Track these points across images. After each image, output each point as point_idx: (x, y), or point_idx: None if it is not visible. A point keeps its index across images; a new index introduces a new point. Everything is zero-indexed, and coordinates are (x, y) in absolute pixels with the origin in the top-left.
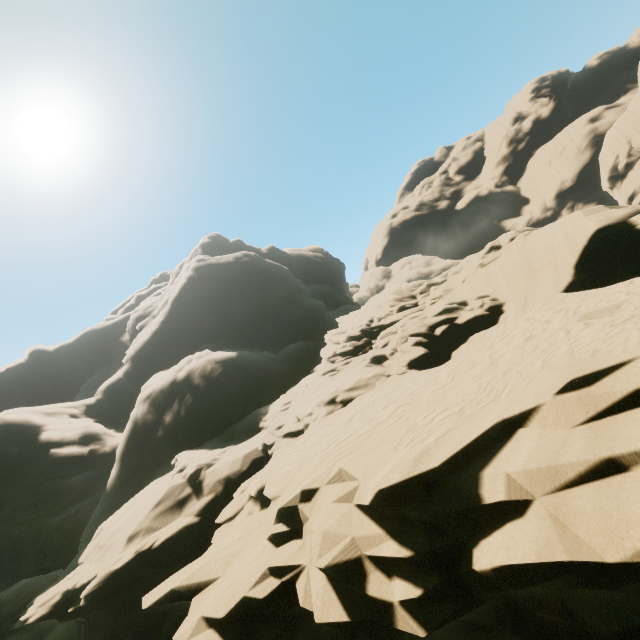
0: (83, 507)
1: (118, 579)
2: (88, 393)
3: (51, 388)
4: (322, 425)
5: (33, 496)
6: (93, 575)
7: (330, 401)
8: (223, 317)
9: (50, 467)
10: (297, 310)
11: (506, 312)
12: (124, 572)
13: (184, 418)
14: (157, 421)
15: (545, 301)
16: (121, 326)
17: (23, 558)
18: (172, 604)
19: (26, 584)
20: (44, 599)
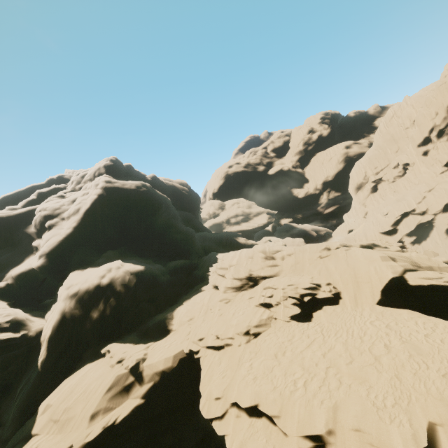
0: None
1: None
2: None
3: None
4: (249, 352)
5: None
6: (67, 446)
7: (246, 332)
8: (124, 230)
9: None
10: (178, 234)
11: (343, 299)
12: (94, 443)
13: (109, 316)
14: (84, 316)
15: (371, 308)
16: (24, 217)
17: None
18: None
19: None
20: None
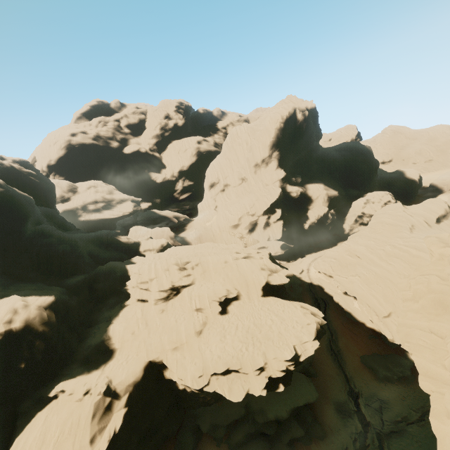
0: None
1: None
2: None
3: None
4: (203, 343)
5: None
6: None
7: (194, 332)
8: None
9: None
10: (64, 246)
11: (242, 296)
12: None
13: (40, 360)
14: (2, 372)
15: (258, 300)
16: None
17: None
18: None
19: None
20: None
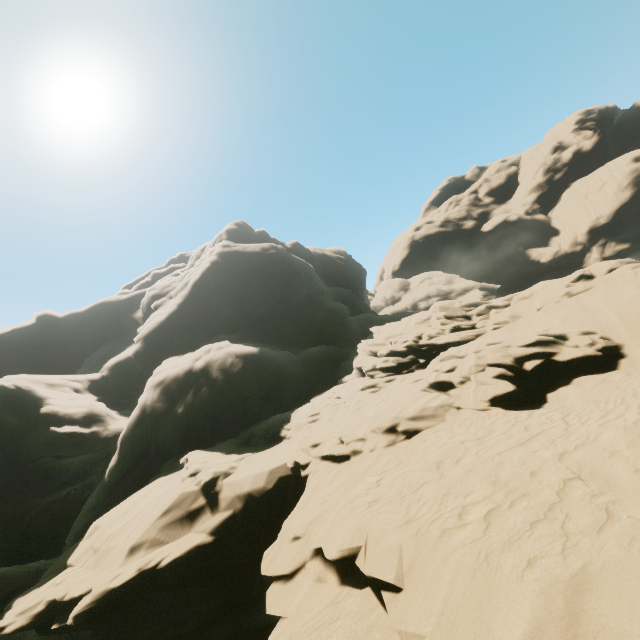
0: (74, 490)
1: (114, 599)
2: (93, 367)
3: (54, 356)
4: (387, 460)
5: (24, 474)
6: (86, 589)
7: (389, 429)
8: (243, 308)
9: (47, 445)
10: (320, 311)
11: (631, 357)
12: (122, 592)
13: (198, 413)
14: (167, 411)
15: None
16: (134, 302)
17: (4, 539)
18: (170, 634)
19: (4, 573)
20: (25, 606)
